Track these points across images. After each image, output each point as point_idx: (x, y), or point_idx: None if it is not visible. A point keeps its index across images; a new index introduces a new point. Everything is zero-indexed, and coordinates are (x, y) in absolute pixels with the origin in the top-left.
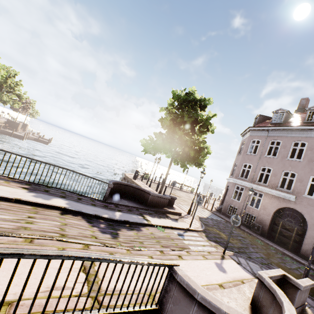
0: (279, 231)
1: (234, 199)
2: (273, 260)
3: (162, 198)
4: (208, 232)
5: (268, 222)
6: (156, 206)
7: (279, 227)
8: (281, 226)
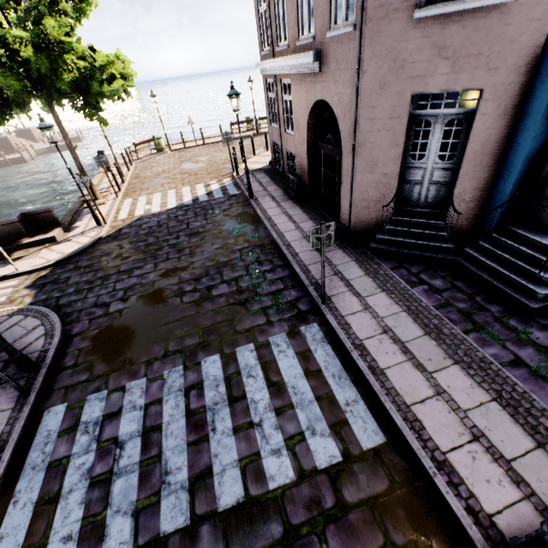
0: (324, 178)
1: (273, 124)
2: (163, 284)
3: (1, 227)
4: (77, 260)
5: (306, 161)
6: (4, 243)
7: (322, 168)
8: (323, 164)
